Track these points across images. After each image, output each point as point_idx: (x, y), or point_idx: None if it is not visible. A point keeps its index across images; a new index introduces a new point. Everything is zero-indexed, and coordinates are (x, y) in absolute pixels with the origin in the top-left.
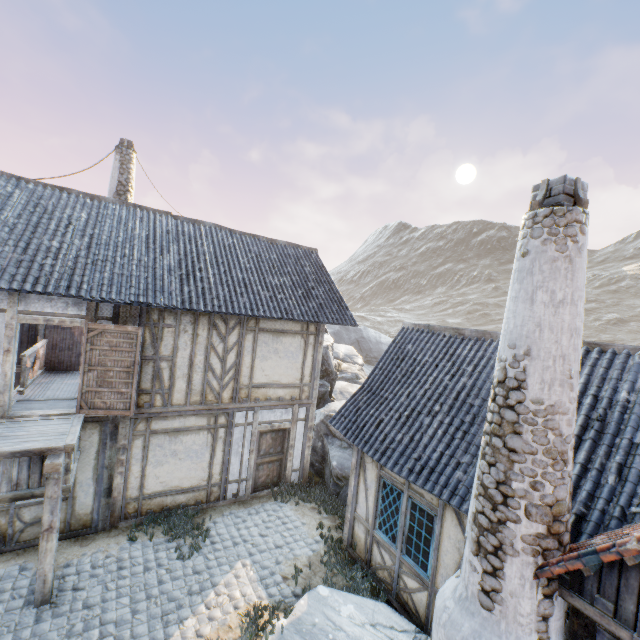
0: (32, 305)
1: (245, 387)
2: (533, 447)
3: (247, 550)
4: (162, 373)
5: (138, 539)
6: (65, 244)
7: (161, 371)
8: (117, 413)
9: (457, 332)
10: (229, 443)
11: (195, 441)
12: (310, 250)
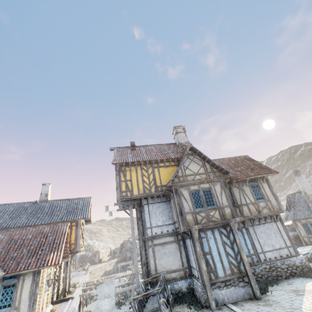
0: None
1: None
2: (311, 199)
3: None
4: None
5: None
6: None
7: None
8: None
9: (298, 192)
10: None
11: None
12: None
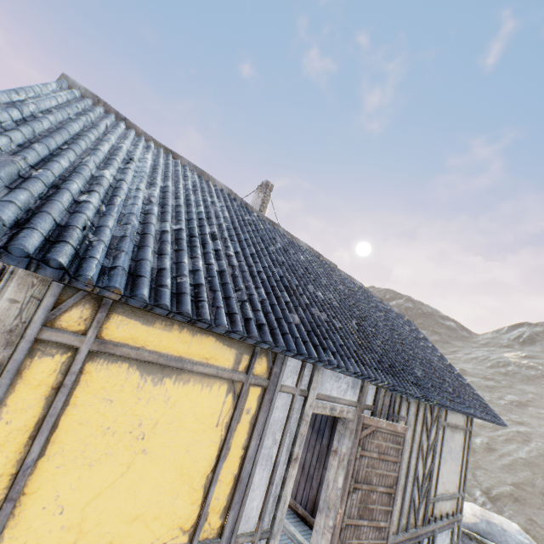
0: (323, 385)
1: (432, 501)
2: None
3: None
4: None
5: None
6: (326, 298)
7: None
8: None
9: None
10: None
11: None
12: (409, 320)
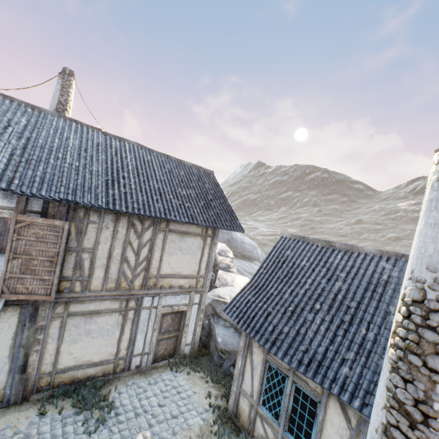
0: None
1: (153, 277)
2: None
3: (147, 421)
4: (83, 263)
5: (48, 412)
6: (1, 142)
7: (82, 261)
8: (38, 298)
9: (328, 244)
10: (136, 323)
11: (107, 321)
12: (209, 171)
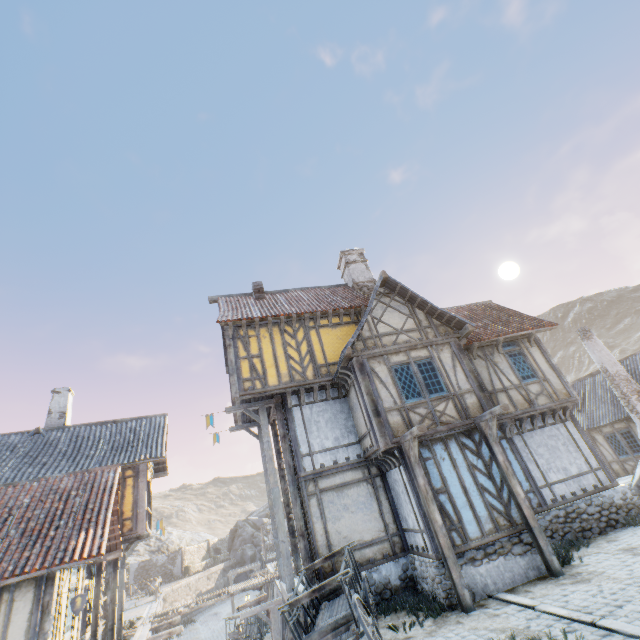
0: None
1: None
2: (619, 381)
3: None
4: None
5: None
6: None
7: None
8: None
9: (590, 375)
10: None
11: None
12: None
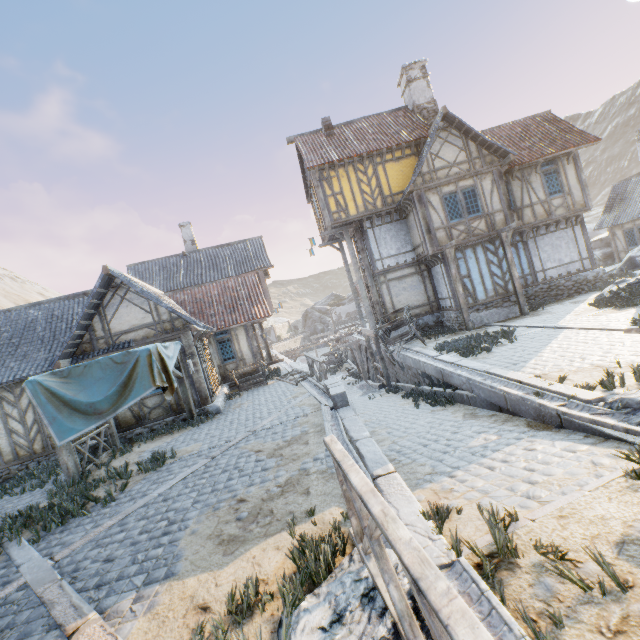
0: None
1: None
2: None
3: None
4: None
5: None
6: None
7: None
8: None
9: (638, 175)
10: None
11: None
12: None
